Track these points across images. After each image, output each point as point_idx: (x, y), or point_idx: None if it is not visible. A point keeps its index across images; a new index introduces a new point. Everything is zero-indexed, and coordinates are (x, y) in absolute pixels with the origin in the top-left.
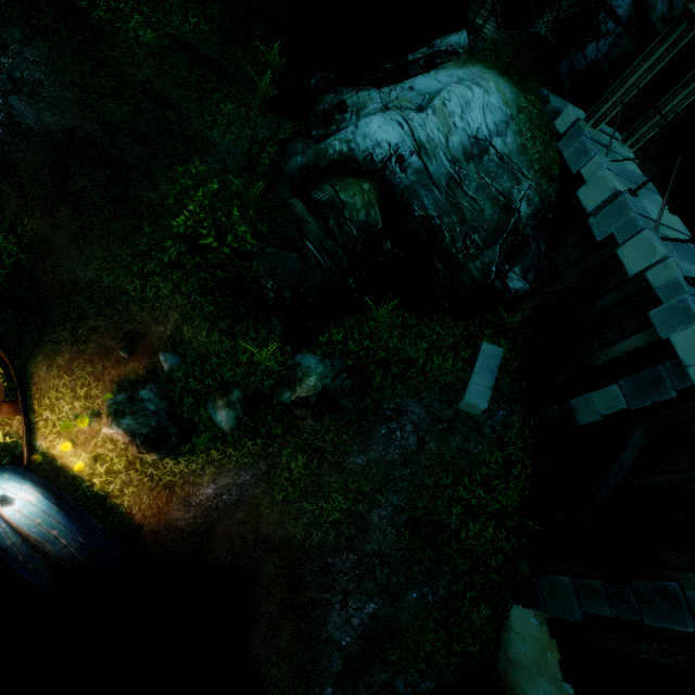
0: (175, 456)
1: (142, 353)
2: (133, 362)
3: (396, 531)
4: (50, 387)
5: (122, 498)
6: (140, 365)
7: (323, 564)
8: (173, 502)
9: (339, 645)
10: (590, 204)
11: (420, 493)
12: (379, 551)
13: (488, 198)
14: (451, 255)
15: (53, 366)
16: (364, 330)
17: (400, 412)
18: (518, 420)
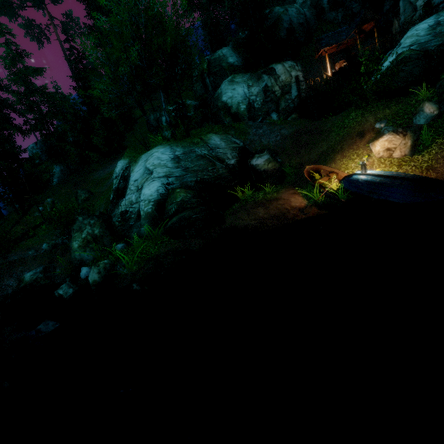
0: (418, 153)
1: (368, 132)
2: (366, 136)
3: None
4: (340, 165)
5: None
6: (370, 135)
7: None
8: (439, 170)
9: None
10: None
11: None
12: None
13: None
14: None
15: (336, 161)
16: None
17: None
18: None
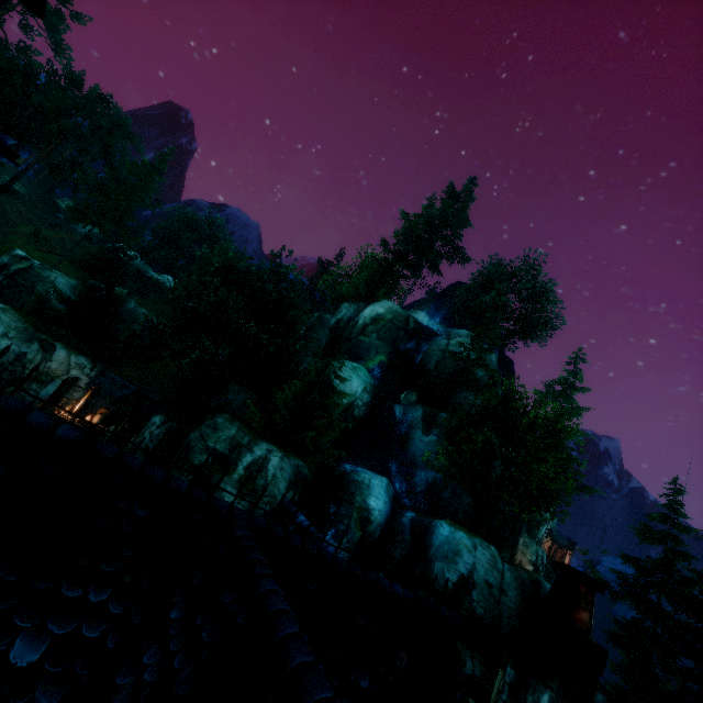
0: None
1: None
2: None
3: None
4: None
5: None
6: None
7: None
8: None
9: None
10: None
11: None
12: None
13: None
14: None
15: None
16: None
17: None
18: None
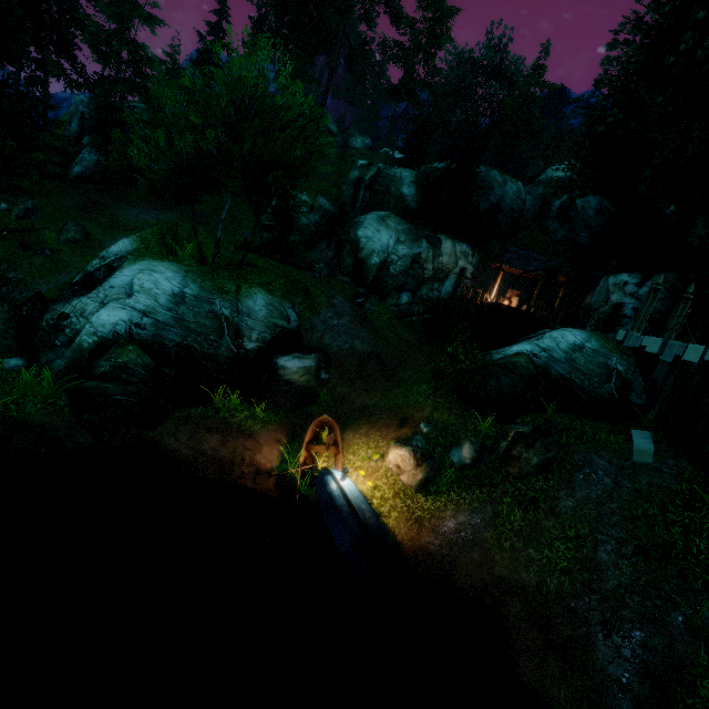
0: (425, 494)
1: (410, 425)
2: (404, 429)
3: (629, 561)
4: (354, 443)
5: (388, 520)
6: (409, 431)
7: (566, 607)
8: (423, 531)
9: (619, 683)
10: (654, 350)
11: (635, 524)
12: (620, 583)
13: (593, 364)
14: (584, 388)
15: (357, 434)
16: (543, 417)
17: (588, 462)
18: (688, 466)
